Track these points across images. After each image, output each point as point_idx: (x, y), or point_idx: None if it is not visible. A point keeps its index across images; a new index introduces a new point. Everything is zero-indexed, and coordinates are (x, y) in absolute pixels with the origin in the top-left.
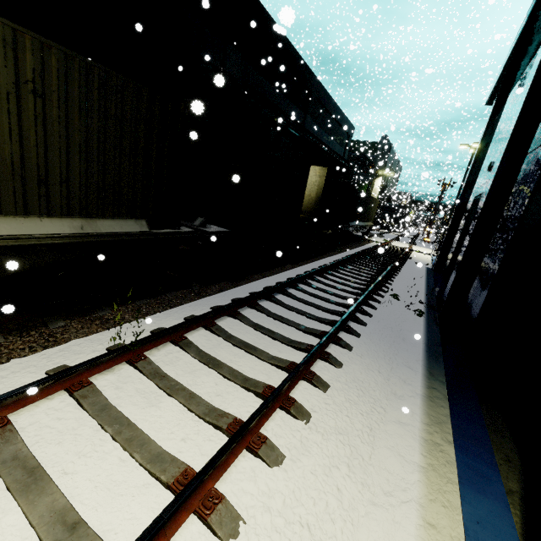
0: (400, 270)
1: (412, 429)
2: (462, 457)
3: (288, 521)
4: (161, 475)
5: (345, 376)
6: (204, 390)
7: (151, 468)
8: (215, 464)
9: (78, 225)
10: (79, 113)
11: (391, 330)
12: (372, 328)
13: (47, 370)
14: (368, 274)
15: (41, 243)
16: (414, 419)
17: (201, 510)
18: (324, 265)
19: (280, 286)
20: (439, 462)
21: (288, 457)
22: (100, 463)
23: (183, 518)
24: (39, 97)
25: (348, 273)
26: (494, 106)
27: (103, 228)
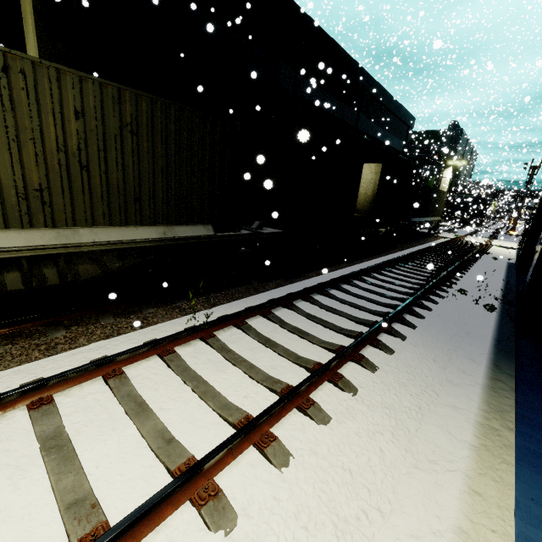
0: (472, 266)
1: (466, 413)
2: (524, 443)
3: (332, 465)
4: (229, 417)
5: (395, 361)
6: (262, 364)
7: (221, 412)
8: (270, 412)
9: (161, 231)
10: (161, 143)
11: (454, 324)
12: (430, 321)
13: (144, 342)
14: (431, 270)
15: (137, 246)
16: (470, 405)
17: (259, 444)
18: (380, 262)
19: (333, 282)
20: (494, 444)
21: (334, 419)
22: (184, 406)
23: (246, 446)
24: (135, 135)
25: (409, 270)
26: None
27: (179, 233)
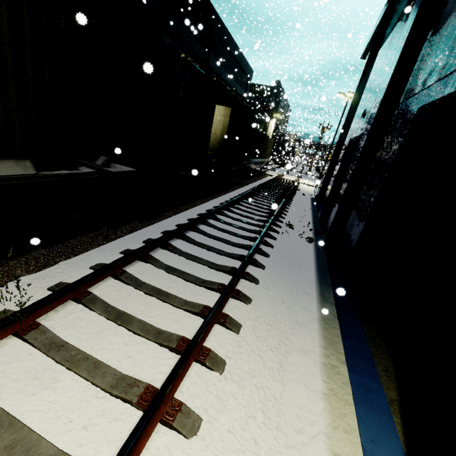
0: (292, 201)
1: (313, 356)
2: (354, 376)
3: None
4: None
5: (254, 312)
6: (112, 355)
7: None
8: None
9: None
10: None
11: (289, 258)
12: (274, 258)
13: None
14: (267, 206)
15: None
16: (314, 345)
17: None
18: (230, 200)
19: (191, 224)
20: (337, 385)
21: (205, 420)
22: None
23: None
24: None
25: (251, 206)
26: (368, 59)
27: None
